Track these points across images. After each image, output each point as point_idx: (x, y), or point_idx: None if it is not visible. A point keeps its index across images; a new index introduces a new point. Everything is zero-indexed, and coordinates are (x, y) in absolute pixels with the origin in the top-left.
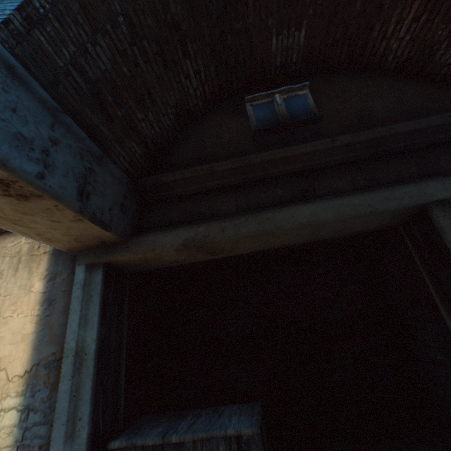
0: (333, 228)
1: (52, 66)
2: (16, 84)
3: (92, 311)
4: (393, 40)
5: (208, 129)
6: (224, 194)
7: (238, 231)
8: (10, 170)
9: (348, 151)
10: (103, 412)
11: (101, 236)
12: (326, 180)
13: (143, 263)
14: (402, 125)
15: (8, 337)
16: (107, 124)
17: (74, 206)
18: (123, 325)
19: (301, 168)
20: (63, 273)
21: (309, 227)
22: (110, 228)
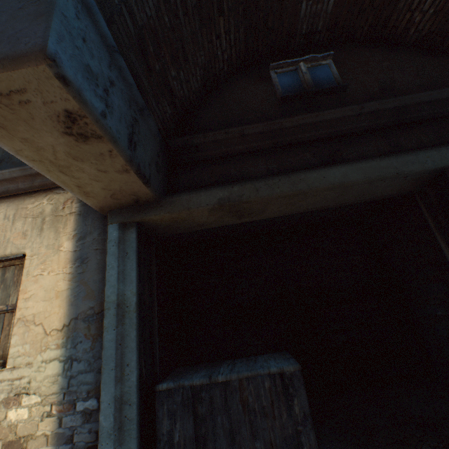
0: (358, 192)
1: (109, 2)
2: (84, 12)
3: (129, 267)
4: (417, 13)
5: (233, 95)
6: (254, 158)
7: (272, 191)
8: (84, 102)
9: (373, 119)
10: (144, 361)
11: (138, 193)
12: (352, 145)
13: (172, 225)
14: (426, 94)
15: (41, 294)
16: (147, 76)
17: (126, 154)
18: (153, 285)
19: (329, 134)
20: (92, 232)
21: (337, 189)
22: (150, 184)
